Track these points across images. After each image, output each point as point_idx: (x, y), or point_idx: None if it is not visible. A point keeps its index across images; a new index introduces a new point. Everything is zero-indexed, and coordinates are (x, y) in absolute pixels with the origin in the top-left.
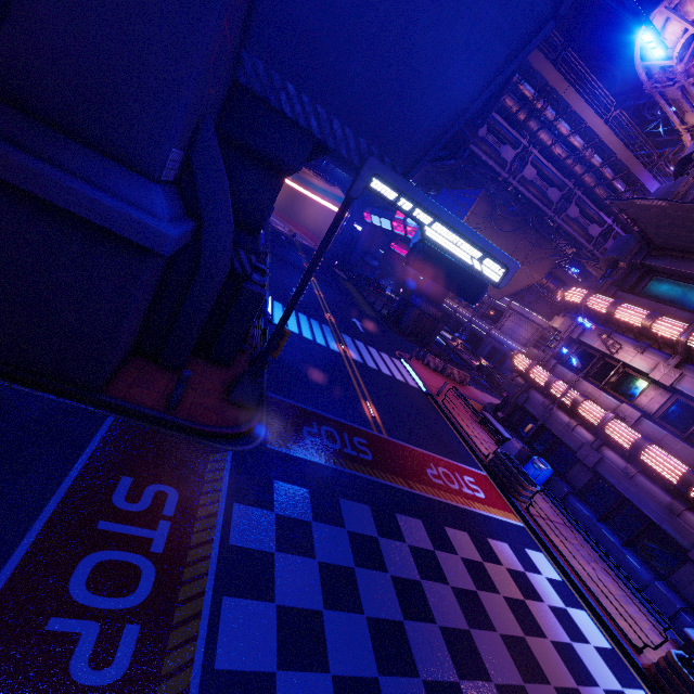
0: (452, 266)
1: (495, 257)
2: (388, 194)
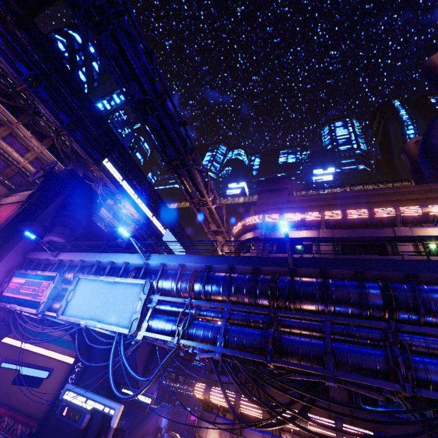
0: (138, 402)
1: (148, 396)
2: (125, 391)
